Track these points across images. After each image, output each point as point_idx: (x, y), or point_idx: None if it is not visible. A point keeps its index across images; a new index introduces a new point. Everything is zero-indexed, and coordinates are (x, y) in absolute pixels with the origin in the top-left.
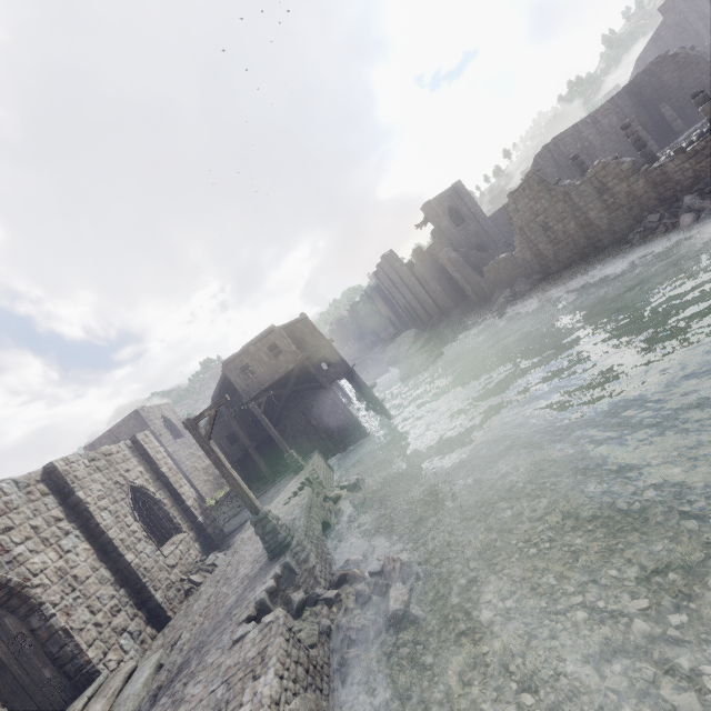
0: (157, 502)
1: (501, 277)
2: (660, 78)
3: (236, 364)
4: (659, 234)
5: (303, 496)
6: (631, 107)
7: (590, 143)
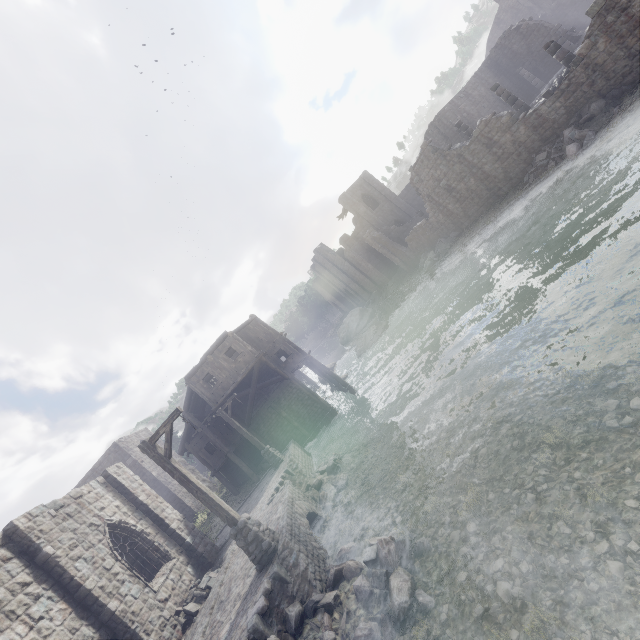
0: (139, 534)
1: (422, 242)
2: (511, 49)
3: (198, 376)
4: (551, 169)
5: (284, 490)
6: (493, 77)
7: (468, 113)
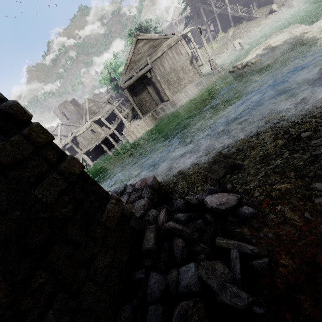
0: None
1: None
2: None
3: None
4: None
5: None
6: None
7: None
